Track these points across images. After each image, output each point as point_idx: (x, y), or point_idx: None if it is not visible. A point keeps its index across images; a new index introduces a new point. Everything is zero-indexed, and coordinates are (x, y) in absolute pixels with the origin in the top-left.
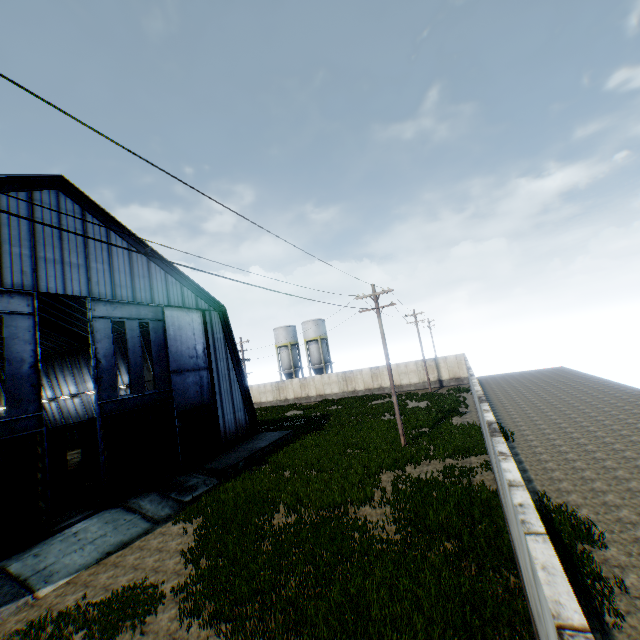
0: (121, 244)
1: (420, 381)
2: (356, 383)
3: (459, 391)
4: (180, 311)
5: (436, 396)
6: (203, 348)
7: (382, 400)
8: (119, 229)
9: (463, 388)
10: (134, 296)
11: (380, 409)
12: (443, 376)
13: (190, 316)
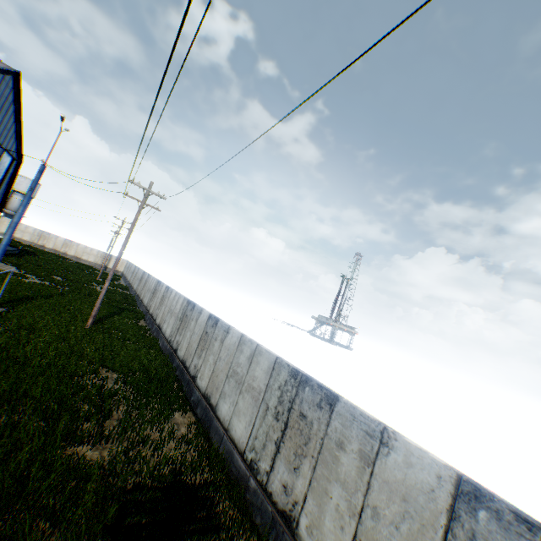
0: (13, 110)
1: (95, 262)
2: (49, 242)
3: (117, 275)
4: (7, 154)
5: (104, 272)
6: (2, 179)
7: (68, 260)
8: (17, 102)
9: (119, 275)
10: (0, 139)
11: (73, 264)
12: (110, 266)
13: (9, 159)
